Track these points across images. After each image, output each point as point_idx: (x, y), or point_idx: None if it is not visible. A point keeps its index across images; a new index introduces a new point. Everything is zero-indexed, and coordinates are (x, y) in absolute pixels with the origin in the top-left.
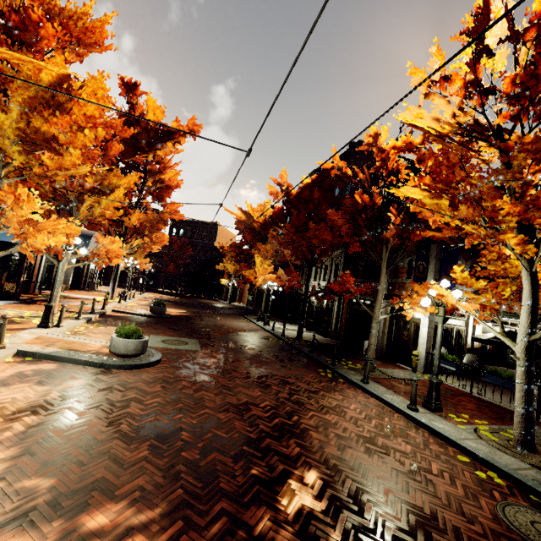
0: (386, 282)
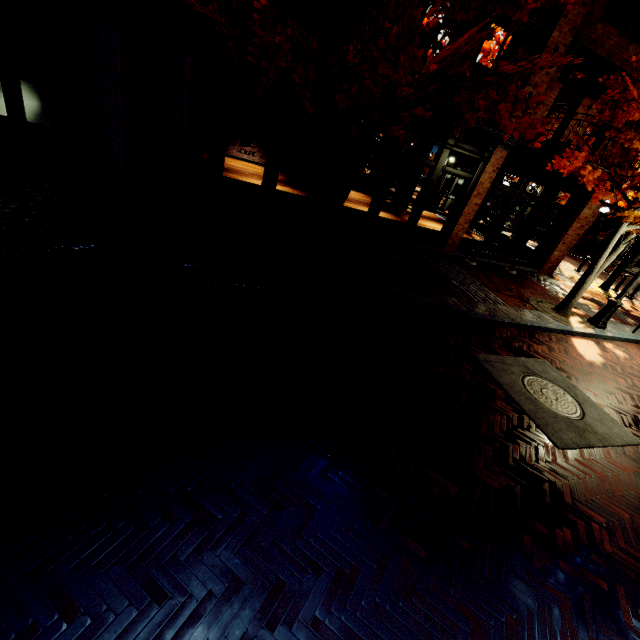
0: None
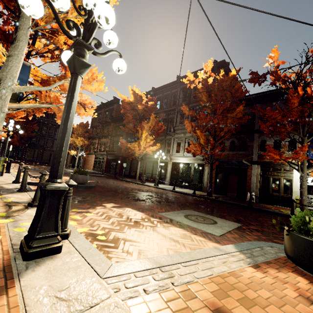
0: (257, 154)
